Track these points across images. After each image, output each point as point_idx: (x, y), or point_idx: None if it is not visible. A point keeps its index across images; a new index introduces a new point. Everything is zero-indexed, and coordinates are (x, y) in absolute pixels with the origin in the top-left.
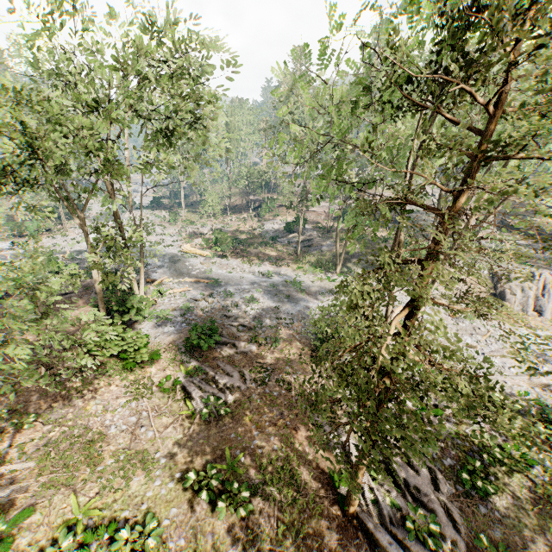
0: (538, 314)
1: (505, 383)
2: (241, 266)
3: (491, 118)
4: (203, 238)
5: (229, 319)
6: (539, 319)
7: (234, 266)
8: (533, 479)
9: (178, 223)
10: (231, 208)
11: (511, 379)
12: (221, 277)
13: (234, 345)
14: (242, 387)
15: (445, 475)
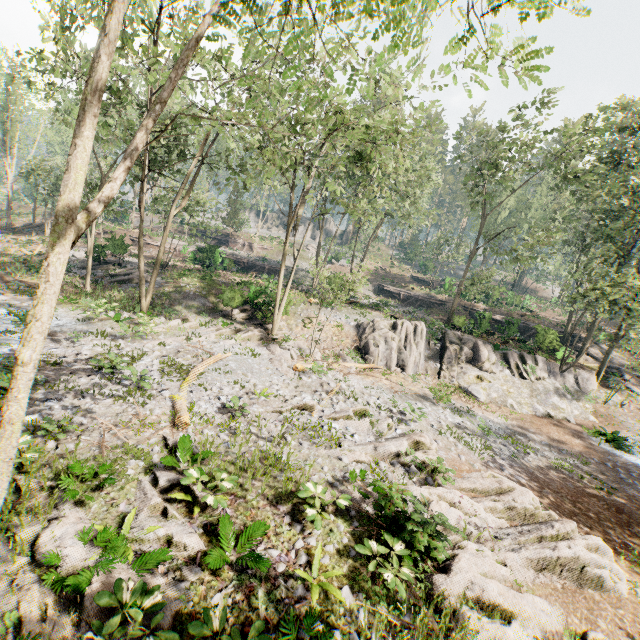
0: (402, 370)
1: (341, 460)
2: None
3: None
4: None
5: None
6: (403, 375)
7: None
8: None
9: None
10: (16, 227)
11: (349, 451)
12: None
13: None
14: None
15: None
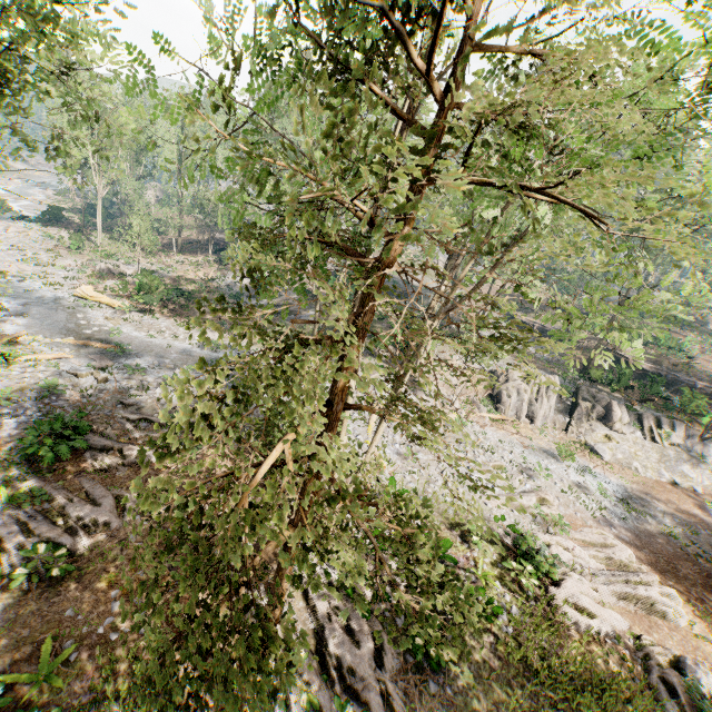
0: (531, 421)
1: (486, 505)
2: (175, 329)
3: (445, 111)
4: (118, 280)
5: (128, 409)
6: (531, 427)
7: (162, 327)
8: (497, 631)
9: (86, 253)
10: (182, 244)
11: (492, 500)
12: (134, 342)
13: (121, 452)
14: (115, 523)
15: (395, 641)
